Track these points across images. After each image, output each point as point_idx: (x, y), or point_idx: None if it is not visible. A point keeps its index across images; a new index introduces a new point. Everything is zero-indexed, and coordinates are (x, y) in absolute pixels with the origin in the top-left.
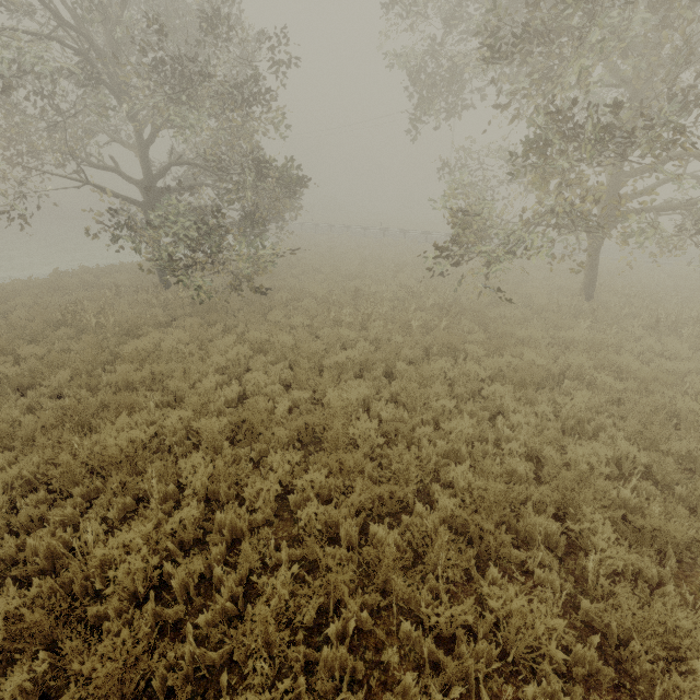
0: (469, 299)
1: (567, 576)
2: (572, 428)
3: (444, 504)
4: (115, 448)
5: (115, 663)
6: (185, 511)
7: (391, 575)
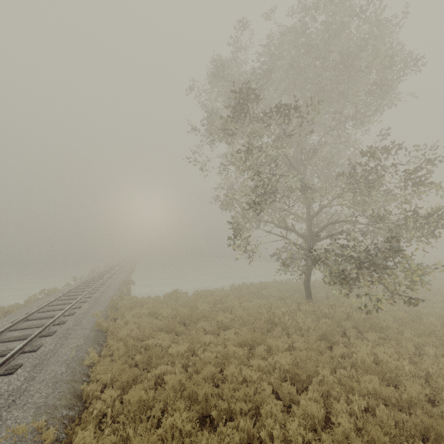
0: None
1: None
2: None
3: None
4: None
5: None
6: None
7: None
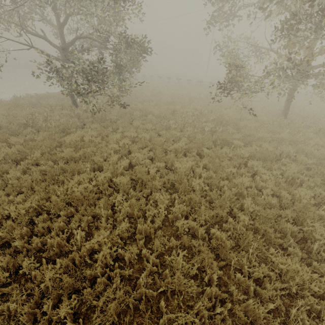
0: (229, 116)
1: (300, 250)
2: (289, 181)
3: (243, 219)
4: (79, 193)
5: (116, 301)
6: (123, 224)
7: (227, 253)
